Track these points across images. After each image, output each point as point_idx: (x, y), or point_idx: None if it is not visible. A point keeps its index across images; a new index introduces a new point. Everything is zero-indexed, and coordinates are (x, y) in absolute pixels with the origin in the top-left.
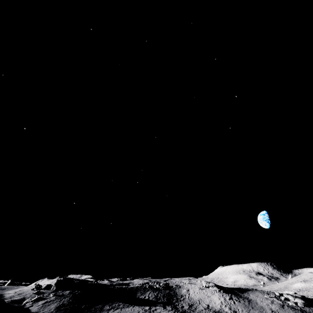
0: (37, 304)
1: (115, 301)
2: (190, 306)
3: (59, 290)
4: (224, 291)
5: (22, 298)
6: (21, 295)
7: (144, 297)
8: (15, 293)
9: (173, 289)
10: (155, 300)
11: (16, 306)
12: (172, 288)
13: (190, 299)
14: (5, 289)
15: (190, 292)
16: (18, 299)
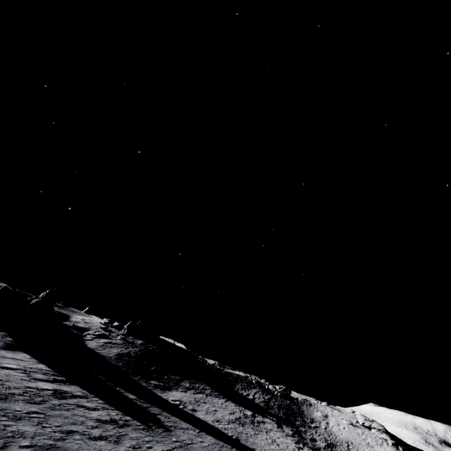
0: (99, 341)
1: (200, 381)
2: (329, 446)
3: (130, 336)
4: (405, 449)
5: (86, 328)
6: (87, 324)
7: (246, 394)
8: (83, 320)
9: (297, 403)
10: (264, 407)
11: (75, 333)
12: (296, 401)
13: (329, 433)
14: (76, 312)
15: (331, 421)
16: (82, 326)
